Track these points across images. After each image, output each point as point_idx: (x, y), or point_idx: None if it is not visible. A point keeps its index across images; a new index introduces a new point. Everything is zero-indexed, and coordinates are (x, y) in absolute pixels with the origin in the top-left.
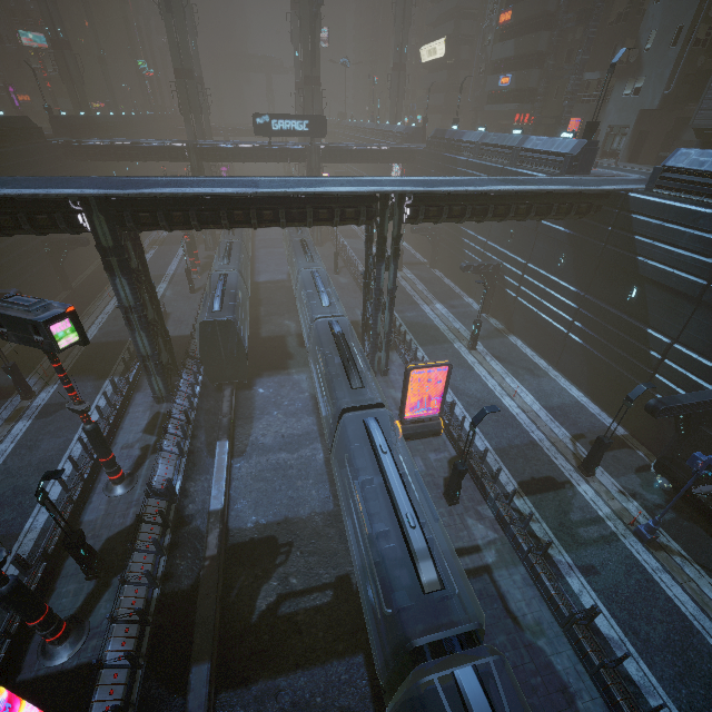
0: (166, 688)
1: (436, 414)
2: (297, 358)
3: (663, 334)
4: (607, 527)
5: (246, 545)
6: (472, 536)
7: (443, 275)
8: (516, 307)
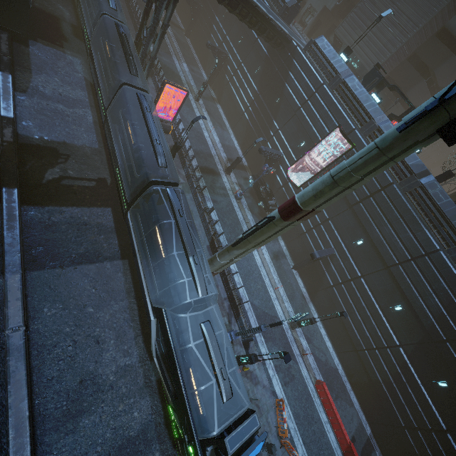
0: None
1: (170, 121)
2: (72, 44)
3: (278, 125)
4: (227, 192)
5: (34, 146)
6: (173, 179)
7: (192, 46)
8: (227, 88)
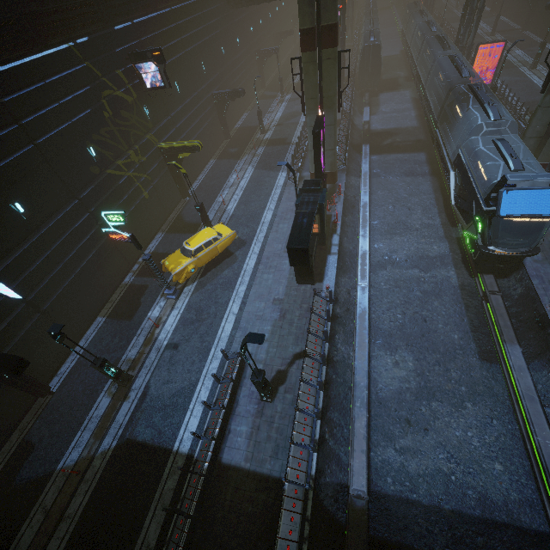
0: (354, 151)
1: (488, 84)
2: (404, 86)
3: None
4: None
5: (378, 133)
6: None
7: (532, 34)
8: None
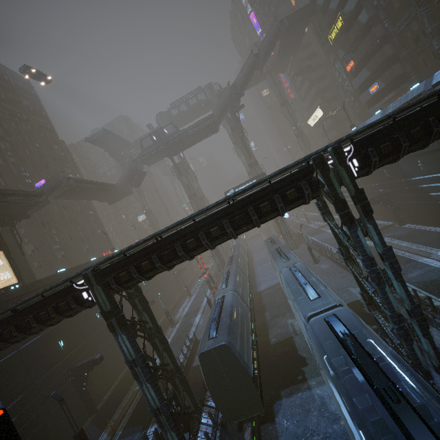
0: None
1: None
2: (312, 363)
3: None
4: None
5: None
6: None
7: (419, 225)
8: None
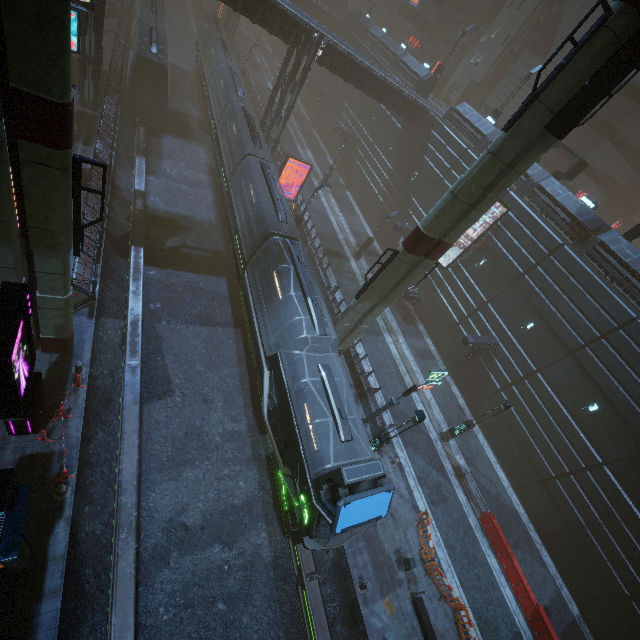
0: (115, 251)
1: (292, 199)
2: (198, 136)
3: (418, 202)
4: (356, 277)
5: (159, 218)
6: None
7: (319, 136)
8: (357, 173)
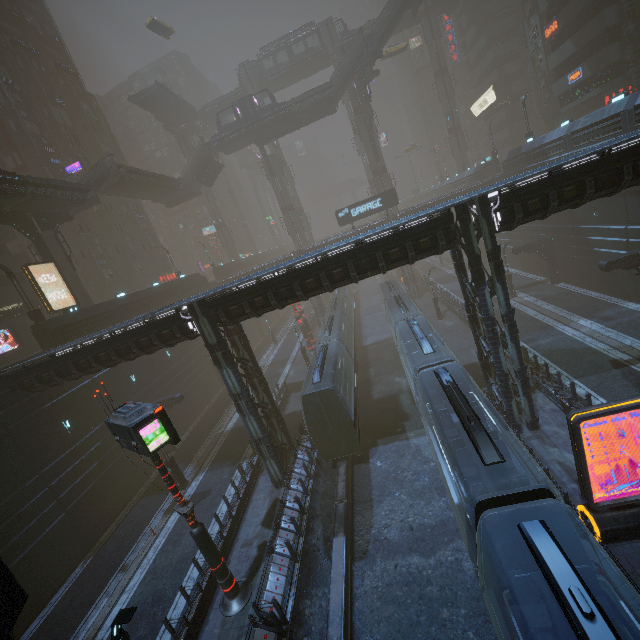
0: None
1: None
2: (414, 418)
3: None
4: None
5: None
6: None
7: (574, 286)
8: None
